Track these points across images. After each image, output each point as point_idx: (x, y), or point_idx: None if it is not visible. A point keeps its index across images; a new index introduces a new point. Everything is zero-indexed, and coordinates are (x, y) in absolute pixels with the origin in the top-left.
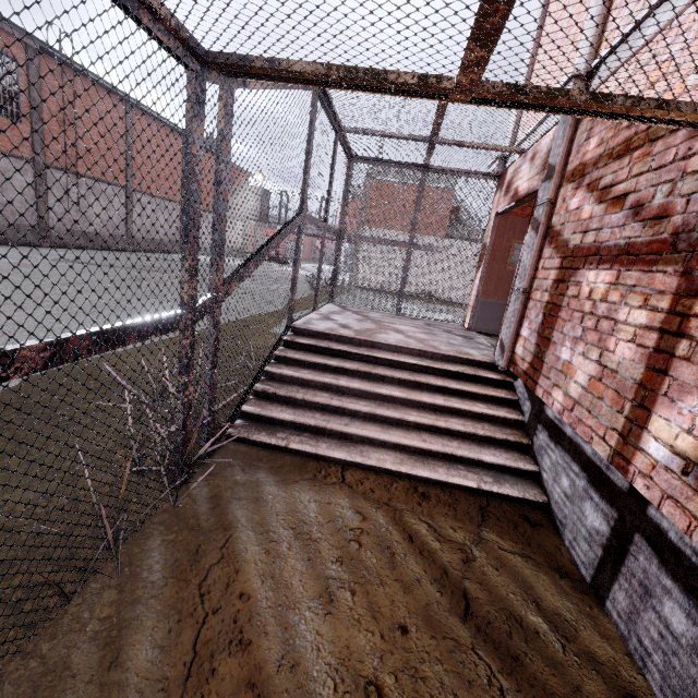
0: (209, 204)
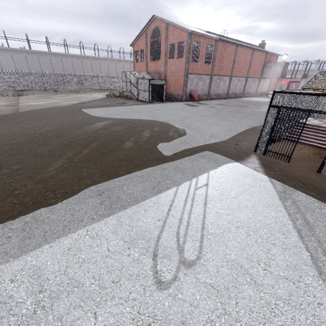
0: (257, 74)
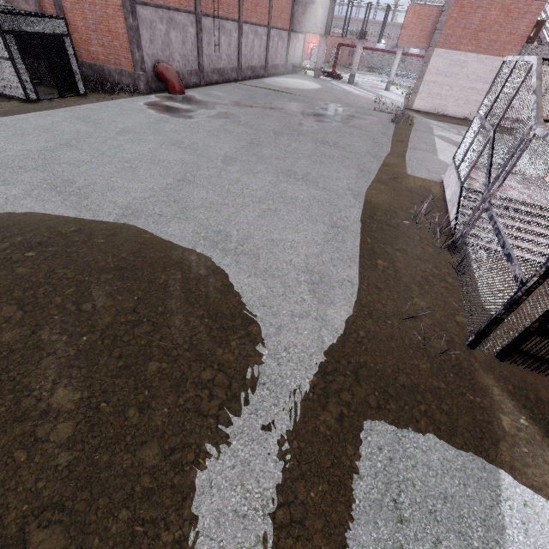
0: (284, 21)
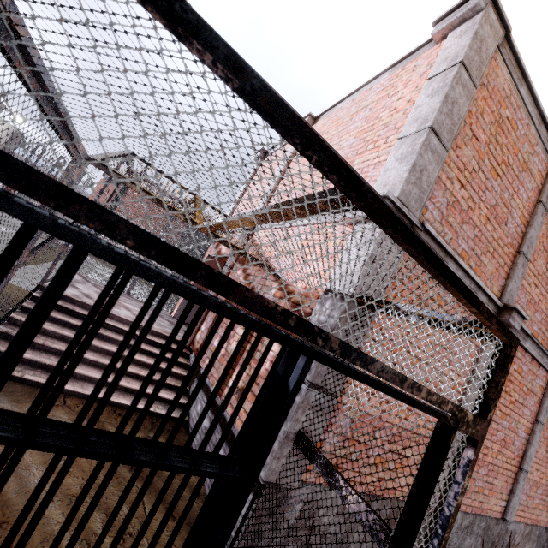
0: None
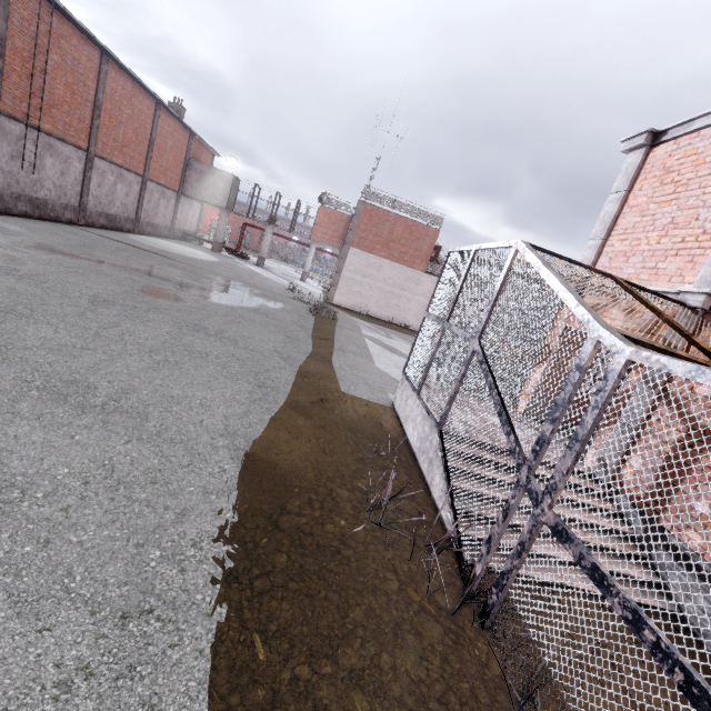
0: (171, 180)
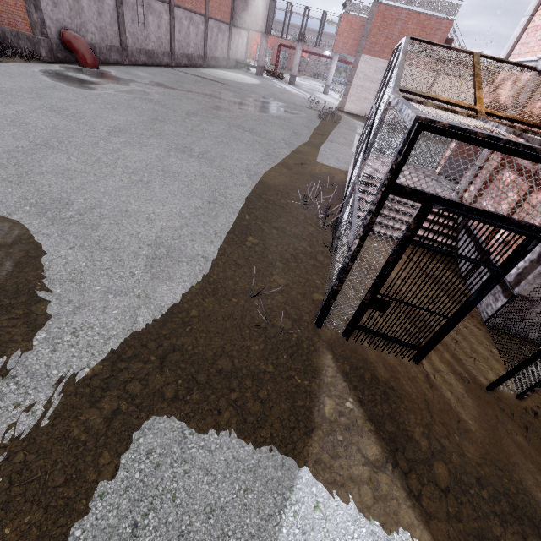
0: (224, 14)
